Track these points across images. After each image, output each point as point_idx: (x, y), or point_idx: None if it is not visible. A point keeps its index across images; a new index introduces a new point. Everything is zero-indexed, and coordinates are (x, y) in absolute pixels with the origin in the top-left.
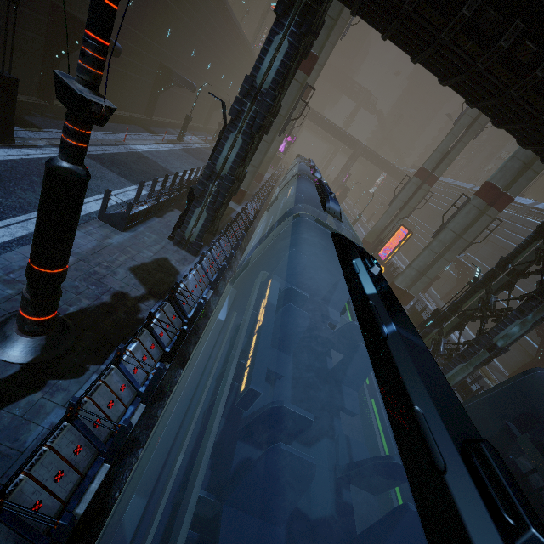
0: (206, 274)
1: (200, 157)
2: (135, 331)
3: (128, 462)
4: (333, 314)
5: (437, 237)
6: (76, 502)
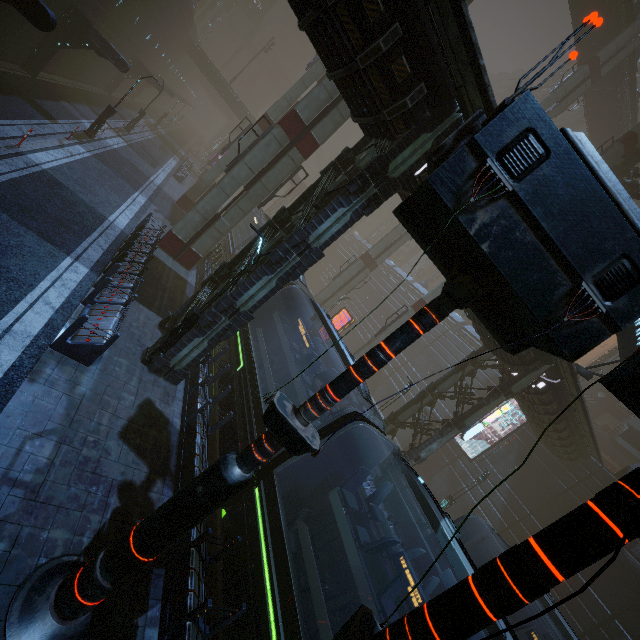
0: (205, 423)
1: (122, 173)
2: None
3: None
4: (378, 512)
5: (378, 337)
6: None
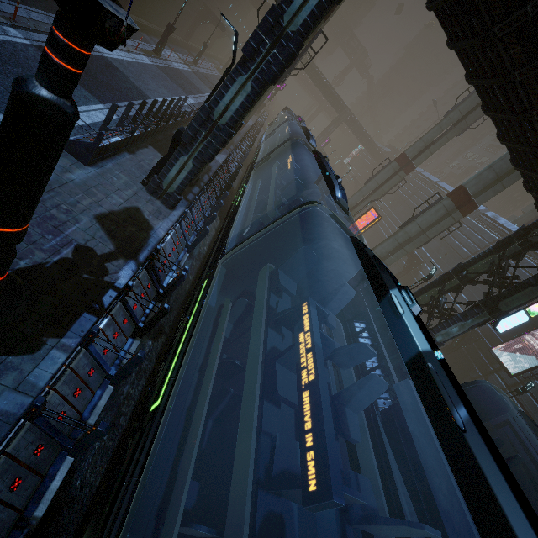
0: (184, 236)
1: (178, 82)
2: (102, 296)
3: (91, 448)
4: (330, 317)
5: (404, 228)
6: (35, 507)
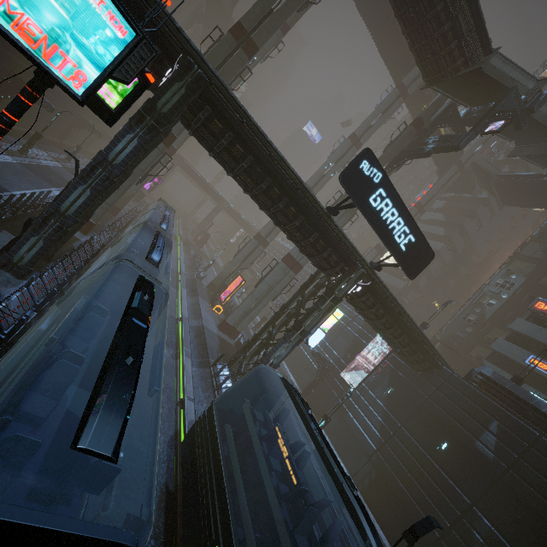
0: (33, 297)
1: (46, 177)
2: None
3: None
4: None
5: (258, 287)
6: None
